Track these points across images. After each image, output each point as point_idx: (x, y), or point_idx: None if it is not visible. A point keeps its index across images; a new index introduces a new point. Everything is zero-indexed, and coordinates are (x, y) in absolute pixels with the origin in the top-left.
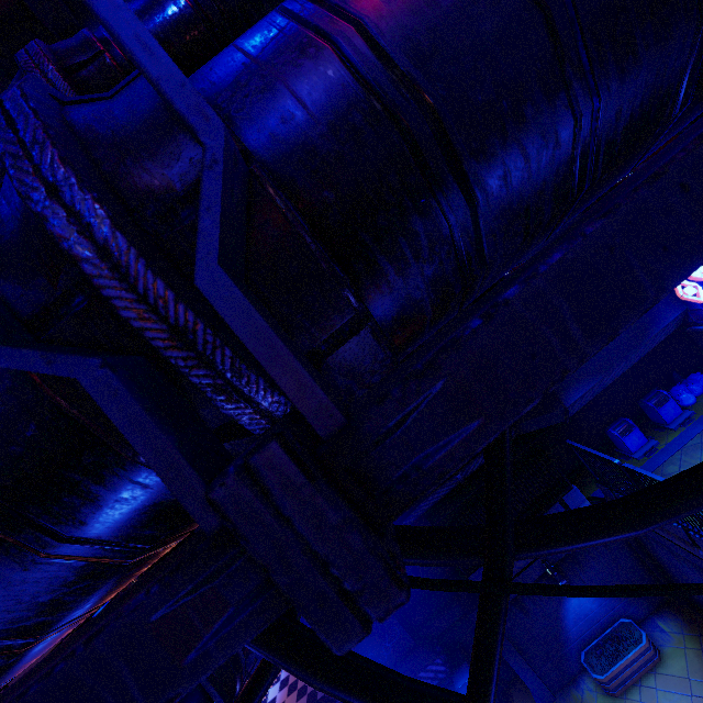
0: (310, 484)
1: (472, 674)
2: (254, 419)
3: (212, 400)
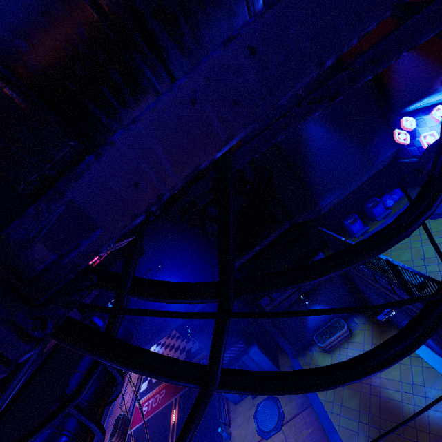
0: None
1: (210, 358)
2: None
3: None
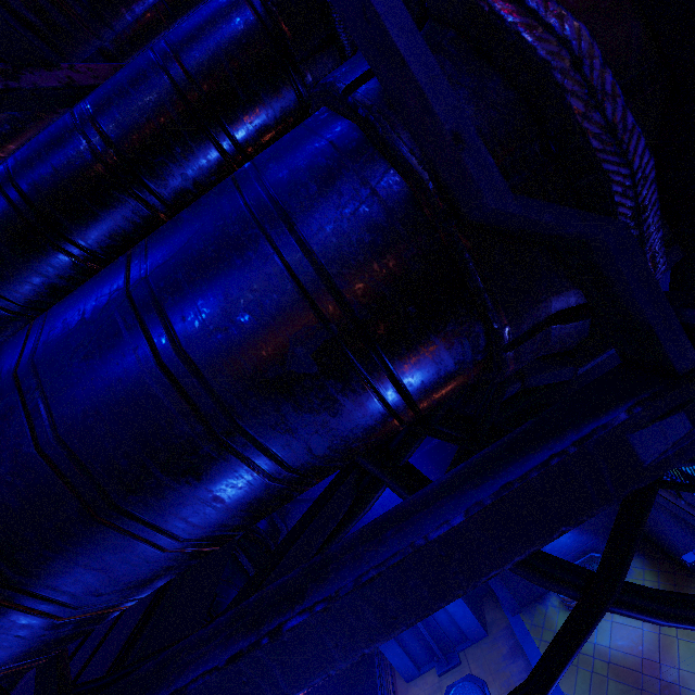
0: None
1: (612, 550)
2: None
3: None
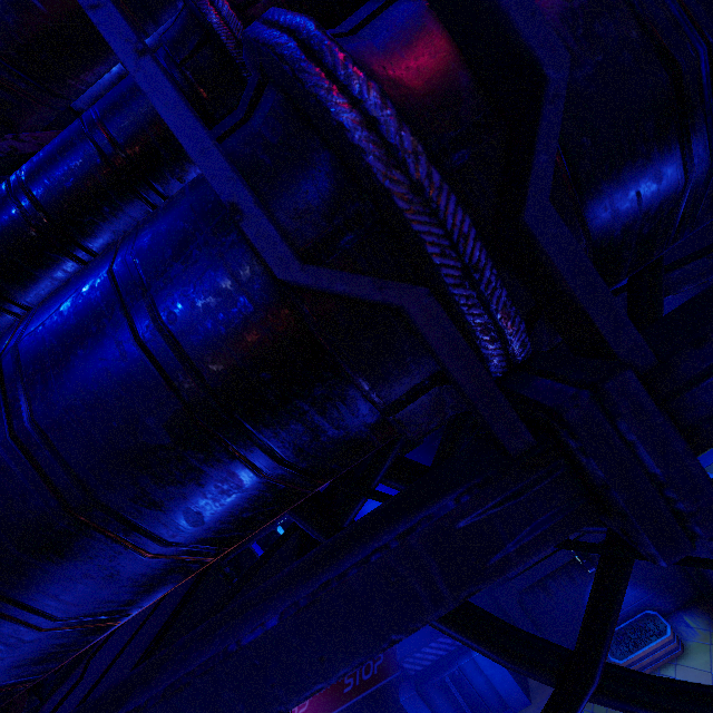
0: (659, 413)
1: (587, 629)
2: (500, 361)
3: (478, 339)
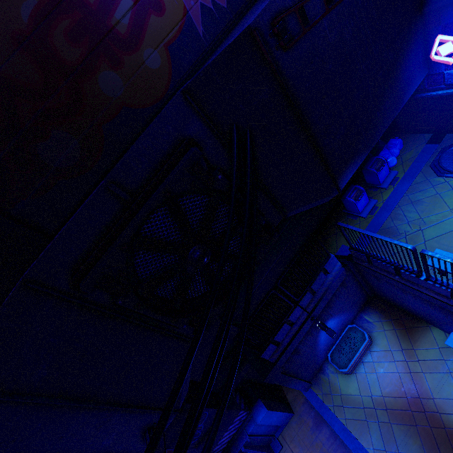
0: None
1: None
2: None
3: None
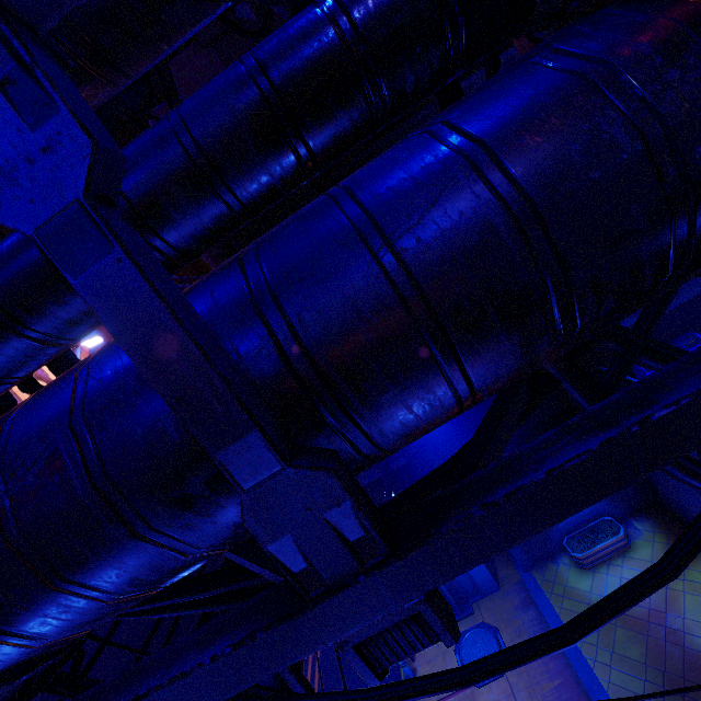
0: None
1: None
2: None
3: None
